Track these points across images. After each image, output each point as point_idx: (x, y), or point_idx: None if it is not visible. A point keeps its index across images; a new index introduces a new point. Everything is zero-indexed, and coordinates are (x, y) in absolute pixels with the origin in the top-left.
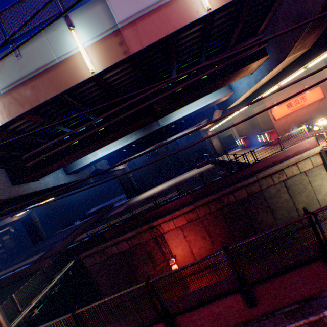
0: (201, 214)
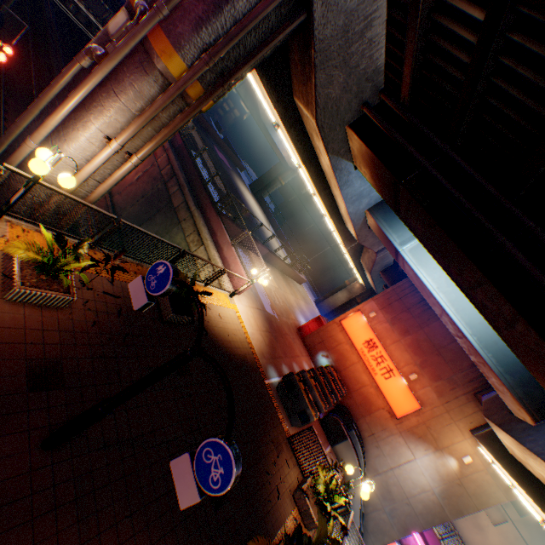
0: (160, 161)
